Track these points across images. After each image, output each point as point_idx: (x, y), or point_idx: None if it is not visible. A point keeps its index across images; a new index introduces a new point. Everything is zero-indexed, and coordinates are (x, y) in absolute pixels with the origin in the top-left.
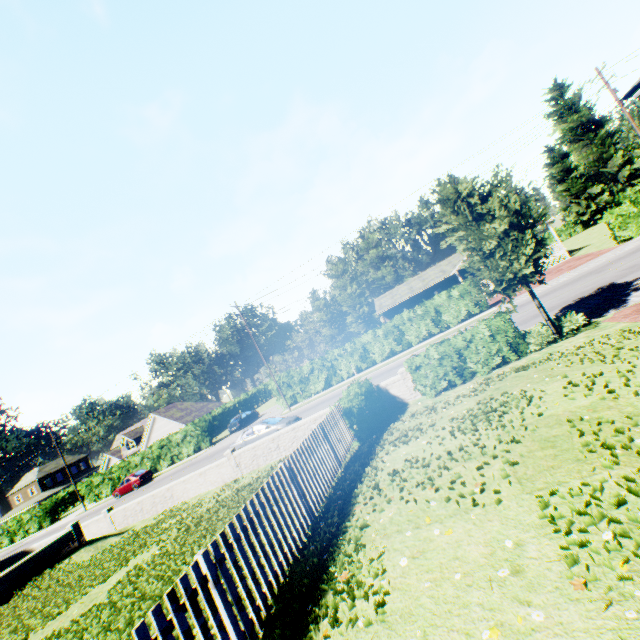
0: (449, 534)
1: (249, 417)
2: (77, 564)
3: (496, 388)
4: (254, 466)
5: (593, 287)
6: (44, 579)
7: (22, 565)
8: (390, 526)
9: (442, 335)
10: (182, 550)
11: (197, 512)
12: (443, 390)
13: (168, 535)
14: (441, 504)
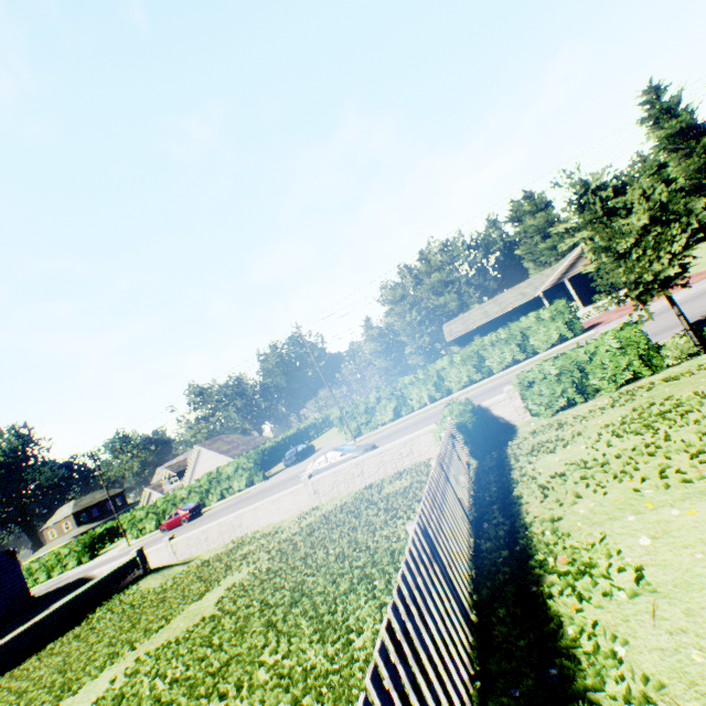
0: (694, 514)
1: (305, 451)
2: (147, 590)
3: (648, 396)
4: (334, 493)
5: None
6: (115, 603)
7: (90, 589)
8: (595, 516)
9: (530, 361)
10: (291, 565)
11: (281, 537)
12: (558, 410)
13: (256, 558)
14: (658, 491)
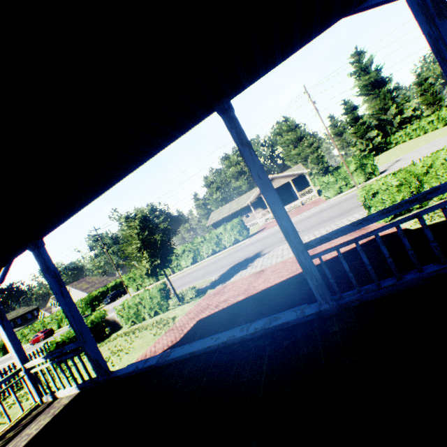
0: None
1: (119, 294)
2: None
3: None
4: None
5: (260, 249)
6: None
7: None
8: None
9: (216, 255)
10: None
11: None
12: (136, 323)
13: None
14: None
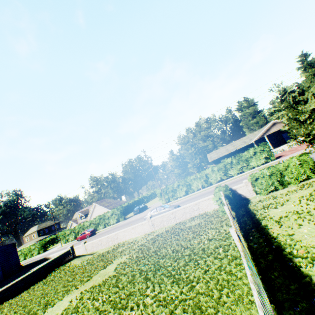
0: None
1: (143, 207)
2: (75, 265)
3: None
4: (161, 226)
5: None
6: (61, 270)
7: (49, 262)
8: (312, 233)
9: (250, 171)
10: (149, 255)
11: (138, 244)
12: (269, 192)
13: (128, 252)
14: None
